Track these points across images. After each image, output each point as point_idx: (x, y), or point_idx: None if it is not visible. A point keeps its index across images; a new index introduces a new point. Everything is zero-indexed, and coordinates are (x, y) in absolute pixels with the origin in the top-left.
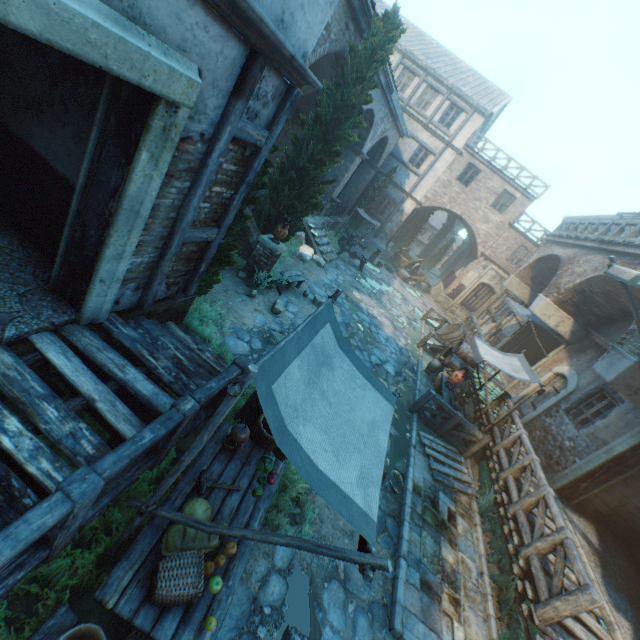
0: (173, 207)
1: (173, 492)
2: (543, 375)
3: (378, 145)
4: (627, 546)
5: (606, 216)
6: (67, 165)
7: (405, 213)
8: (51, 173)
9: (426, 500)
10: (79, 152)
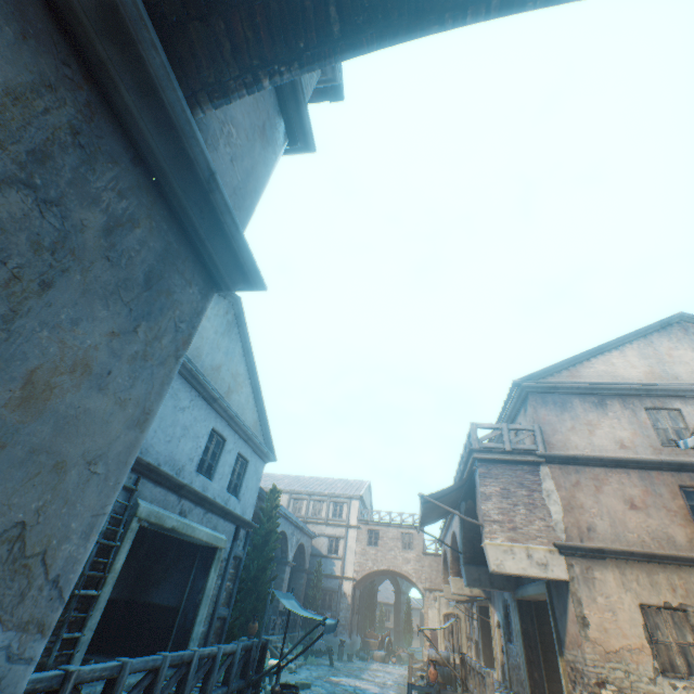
0: (216, 594)
1: None
2: (495, 634)
3: (299, 552)
4: None
5: None
6: (170, 599)
7: (348, 594)
8: (161, 608)
9: None
10: (177, 589)
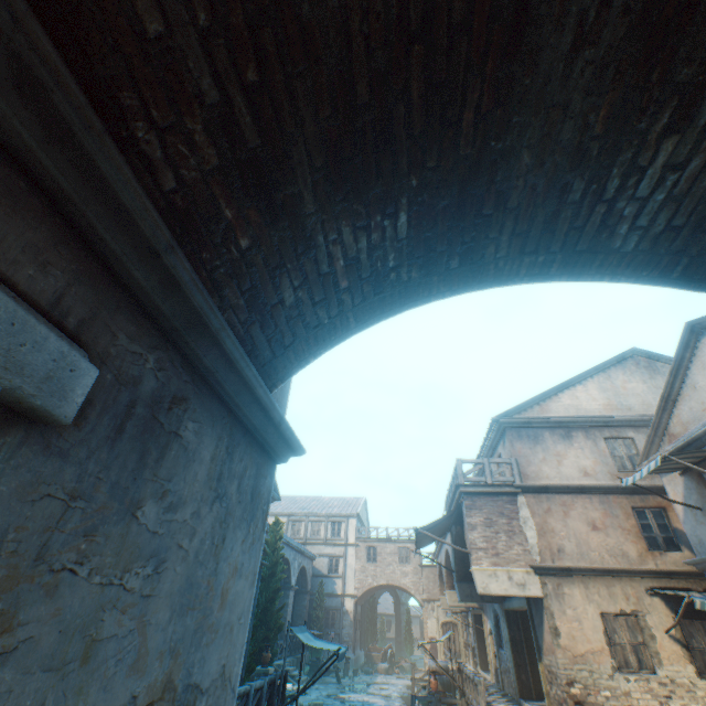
0: None
1: None
2: (488, 641)
3: (301, 574)
4: None
5: None
6: None
7: (350, 611)
8: None
9: None
10: None
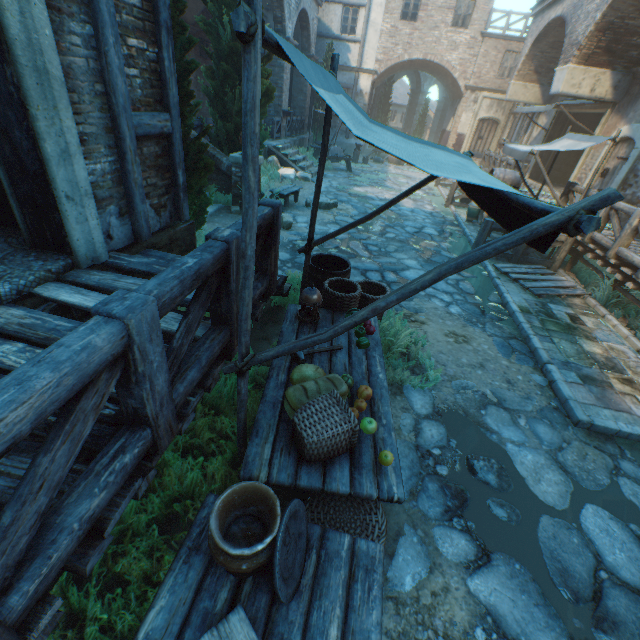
0: (92, 74)
1: (271, 371)
2: (599, 155)
3: (300, 29)
4: None
5: None
6: None
7: (365, 93)
8: None
9: (539, 315)
10: None
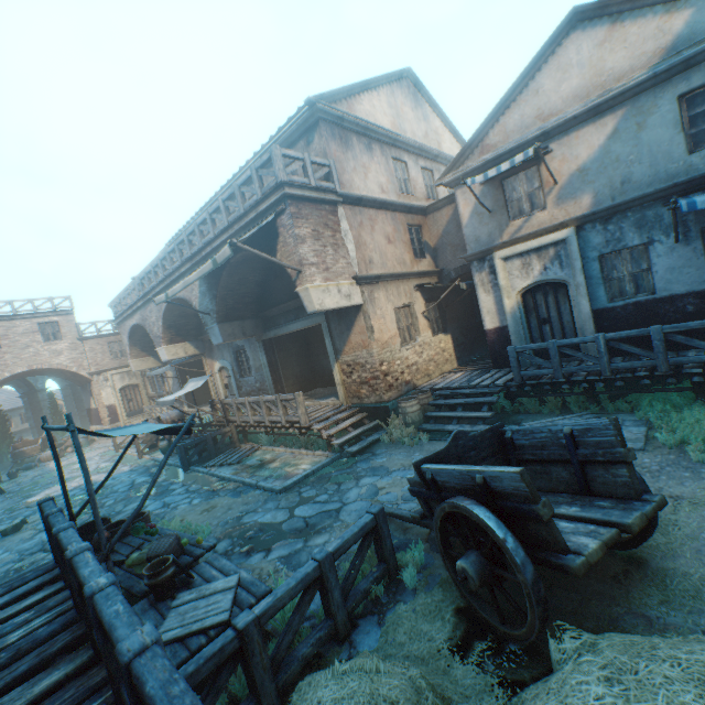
0: None
1: None
2: (217, 379)
3: None
4: (319, 387)
5: (130, 284)
6: None
7: None
8: None
9: (244, 470)
10: None
